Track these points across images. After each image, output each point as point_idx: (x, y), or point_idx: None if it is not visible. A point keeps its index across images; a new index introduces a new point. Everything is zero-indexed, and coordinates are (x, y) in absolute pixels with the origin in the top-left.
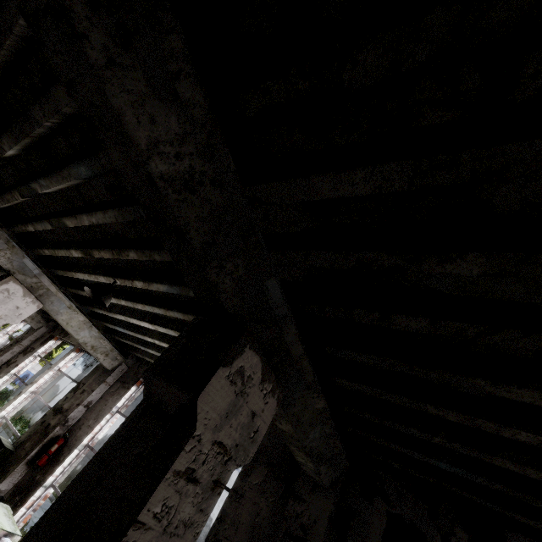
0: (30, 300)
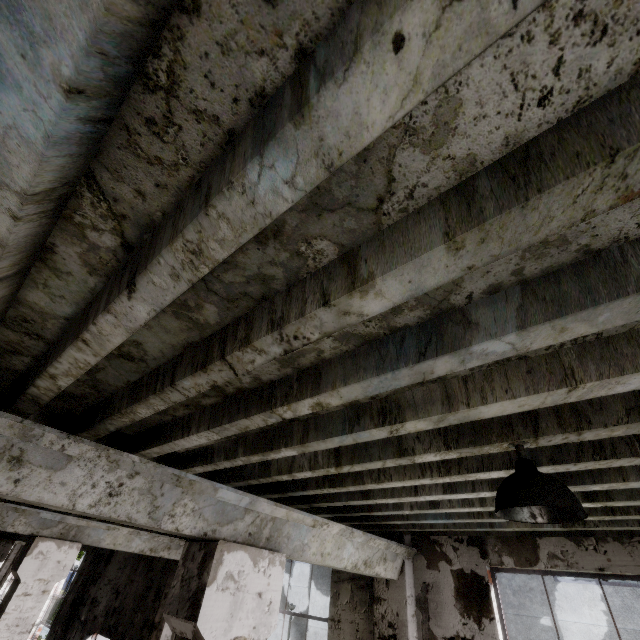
0: None
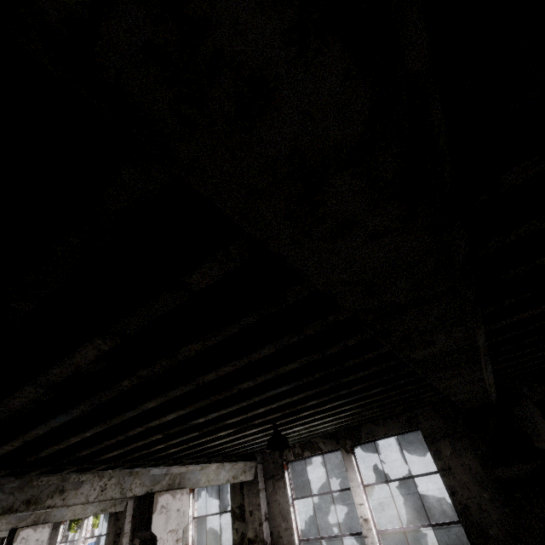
0: (178, 495)
